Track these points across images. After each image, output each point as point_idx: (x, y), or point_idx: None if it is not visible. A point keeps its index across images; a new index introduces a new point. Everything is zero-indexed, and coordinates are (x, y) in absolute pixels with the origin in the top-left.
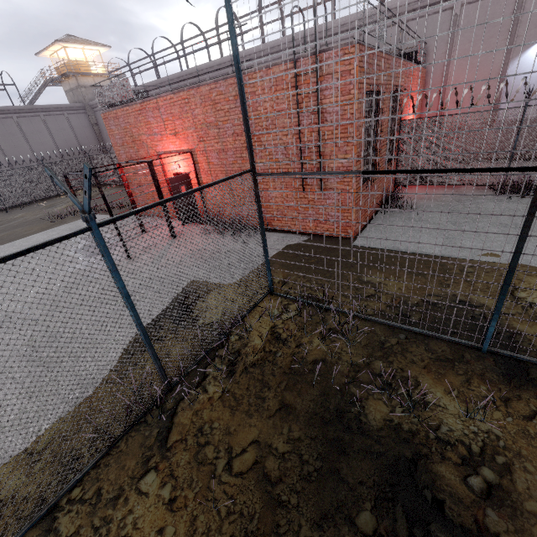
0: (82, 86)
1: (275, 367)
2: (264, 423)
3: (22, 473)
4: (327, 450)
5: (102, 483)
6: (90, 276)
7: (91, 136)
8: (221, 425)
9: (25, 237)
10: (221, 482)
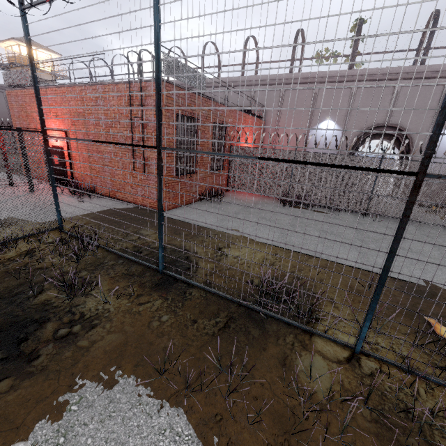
0: None
1: (4, 268)
2: None
3: None
4: None
5: None
6: None
7: None
8: None
9: None
10: None
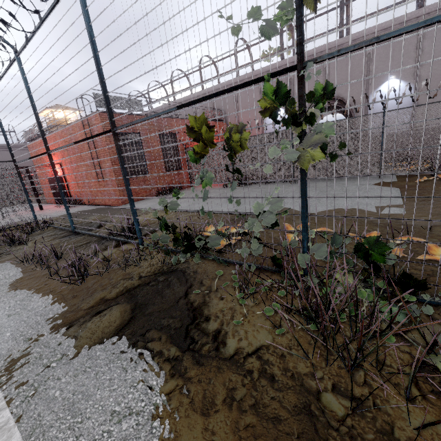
0: None
1: None
2: None
3: None
4: None
5: None
6: None
7: None
8: None
9: None
10: None
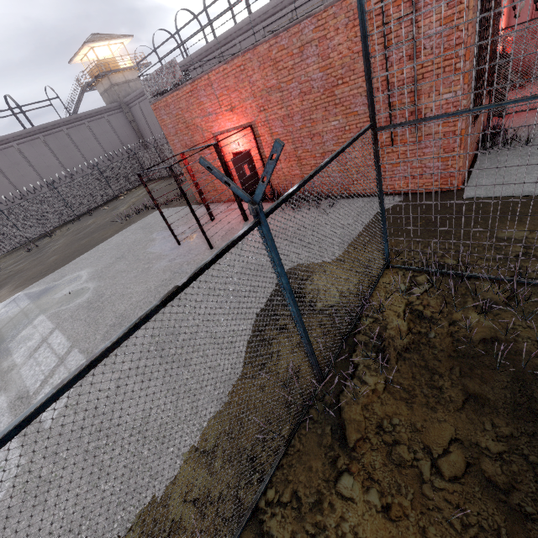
0: (115, 85)
1: (435, 350)
2: (455, 417)
3: (204, 472)
4: None
5: (295, 486)
6: (261, 275)
7: (130, 134)
8: (402, 421)
9: (104, 240)
10: (436, 489)
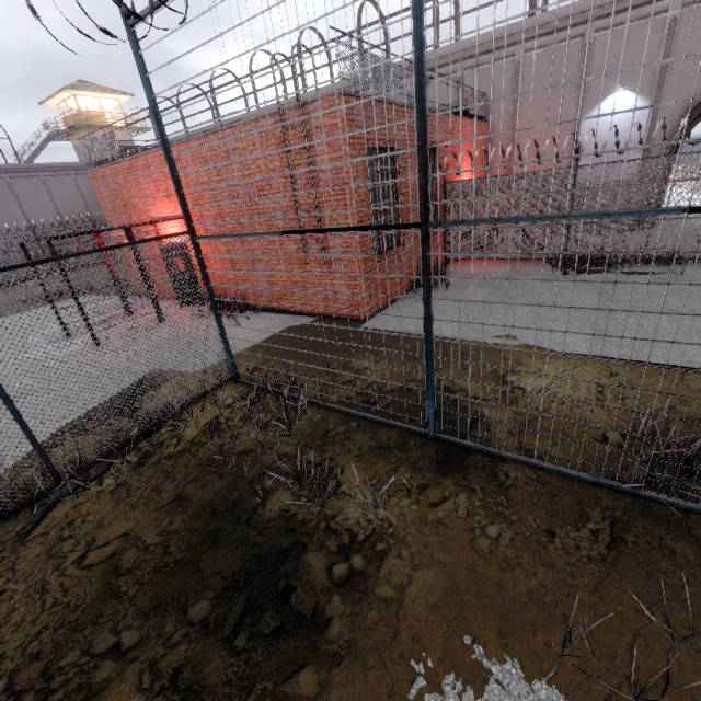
0: None
1: (194, 458)
2: (146, 515)
3: None
4: (201, 541)
5: None
6: None
7: None
8: (96, 518)
9: None
10: (62, 575)
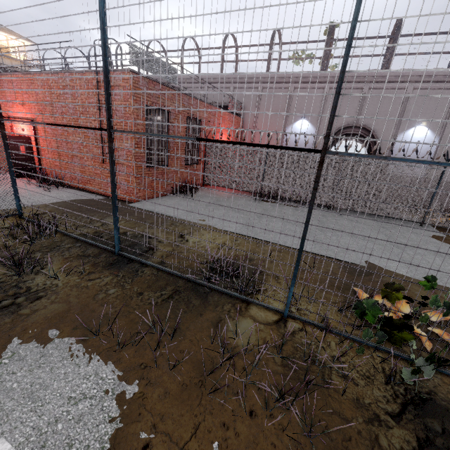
0: None
1: None
2: None
3: None
4: None
5: None
6: None
7: None
8: None
9: None
10: None
